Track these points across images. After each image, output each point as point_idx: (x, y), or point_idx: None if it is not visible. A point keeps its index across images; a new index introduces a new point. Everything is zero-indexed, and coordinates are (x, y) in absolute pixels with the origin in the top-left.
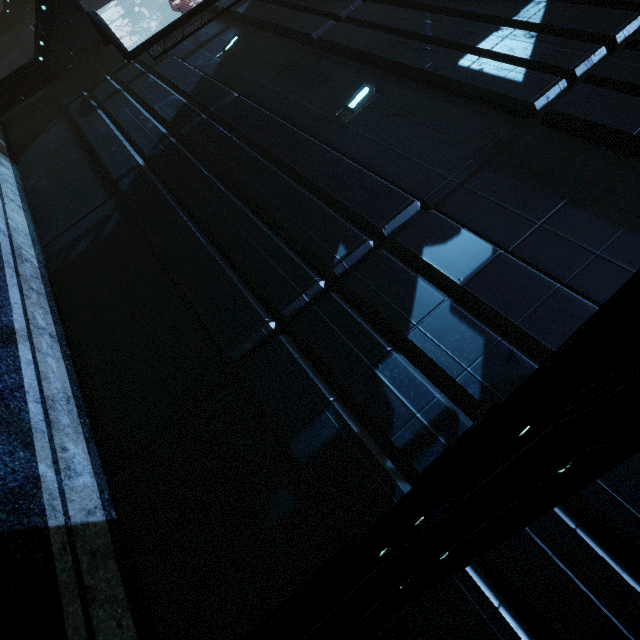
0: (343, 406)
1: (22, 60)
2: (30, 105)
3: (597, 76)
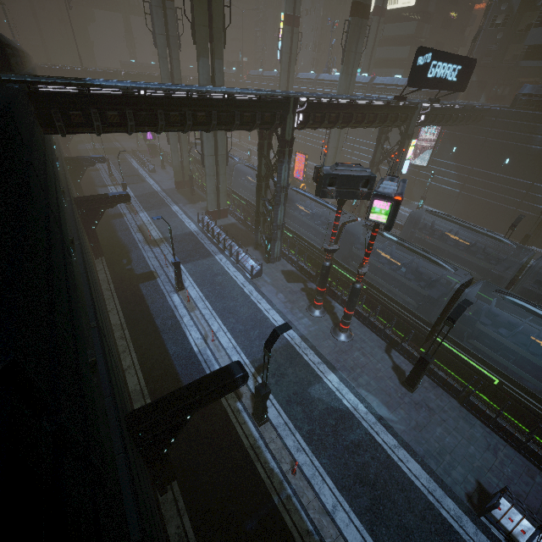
0: (532, 214)
1: None
2: None
3: None
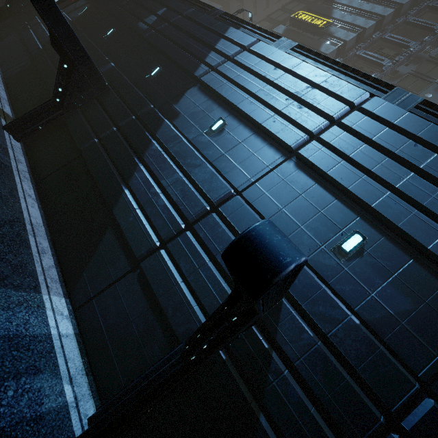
0: None
1: (0, 5)
2: (2, 26)
3: (159, 30)
